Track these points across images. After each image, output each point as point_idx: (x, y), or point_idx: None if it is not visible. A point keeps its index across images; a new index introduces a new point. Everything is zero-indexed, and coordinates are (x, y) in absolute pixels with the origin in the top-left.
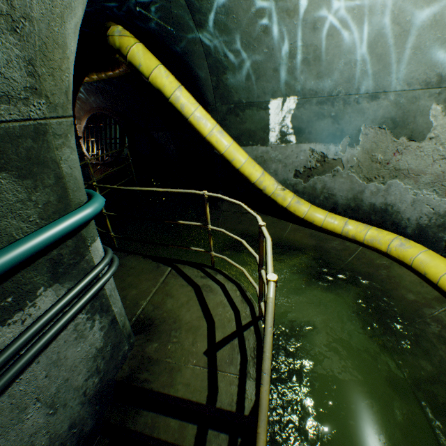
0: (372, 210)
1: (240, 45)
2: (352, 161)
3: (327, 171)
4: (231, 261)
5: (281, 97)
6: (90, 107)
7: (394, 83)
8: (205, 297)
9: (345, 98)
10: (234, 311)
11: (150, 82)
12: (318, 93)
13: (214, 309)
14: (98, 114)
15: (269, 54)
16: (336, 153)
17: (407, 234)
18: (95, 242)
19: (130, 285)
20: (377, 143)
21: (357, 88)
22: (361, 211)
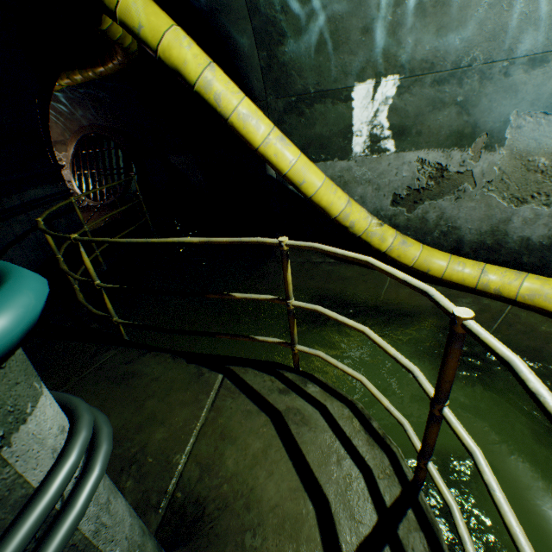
0: (524, 248)
1: None
2: (490, 173)
3: (447, 192)
4: (335, 362)
5: (373, 79)
6: (79, 126)
7: None
8: (297, 439)
9: (483, 69)
10: (361, 469)
11: (161, 57)
12: (436, 64)
13: (321, 466)
14: (91, 135)
15: (356, 1)
16: (464, 163)
17: None
18: (27, 422)
19: (152, 418)
20: (539, 139)
21: (507, 48)
22: (504, 250)
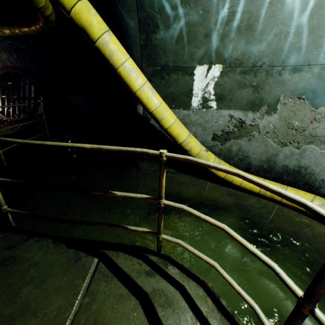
0: (285, 171)
1: (176, 2)
2: (268, 127)
3: (244, 136)
4: (192, 249)
5: (207, 64)
6: (3, 65)
7: (320, 57)
8: (164, 322)
9: (268, 69)
10: None
11: (72, 17)
12: (243, 63)
13: None
14: (11, 73)
15: (203, 17)
16: (254, 120)
17: (320, 193)
18: None
19: (25, 308)
20: (295, 111)
21: (281, 60)
22: (273, 172)
